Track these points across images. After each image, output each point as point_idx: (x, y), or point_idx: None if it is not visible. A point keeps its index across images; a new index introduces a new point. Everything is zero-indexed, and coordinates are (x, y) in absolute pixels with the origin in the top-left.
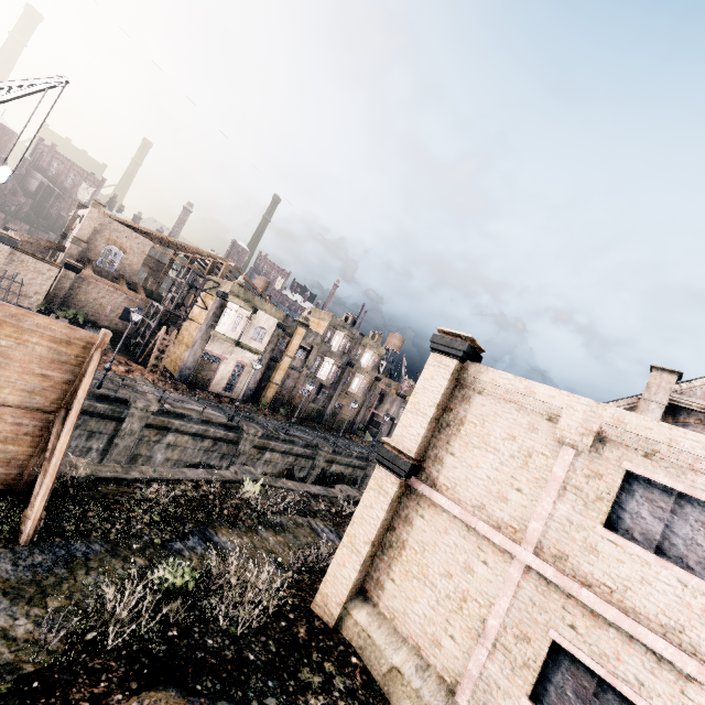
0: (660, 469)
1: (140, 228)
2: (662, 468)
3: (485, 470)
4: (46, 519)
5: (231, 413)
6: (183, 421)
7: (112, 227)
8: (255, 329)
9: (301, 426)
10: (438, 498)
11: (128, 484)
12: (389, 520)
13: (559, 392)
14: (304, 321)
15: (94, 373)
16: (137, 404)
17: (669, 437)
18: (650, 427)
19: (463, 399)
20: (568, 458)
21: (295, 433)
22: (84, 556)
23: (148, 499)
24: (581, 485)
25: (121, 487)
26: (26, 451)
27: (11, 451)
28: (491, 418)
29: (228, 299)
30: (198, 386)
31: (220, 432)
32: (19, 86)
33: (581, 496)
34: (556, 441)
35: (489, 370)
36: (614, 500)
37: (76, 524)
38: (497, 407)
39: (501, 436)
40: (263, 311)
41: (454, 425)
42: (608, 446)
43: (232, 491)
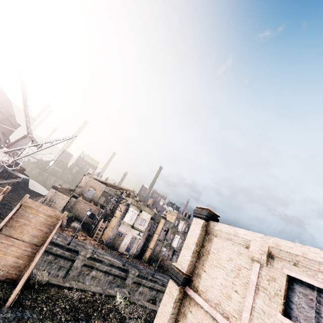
0: (303, 272)
1: (102, 181)
2: (304, 272)
3: (219, 280)
4: (20, 297)
5: (124, 261)
6: (100, 263)
7: (92, 181)
8: (140, 220)
9: (163, 274)
10: (198, 298)
11: (62, 289)
12: (175, 315)
13: (248, 232)
14: (164, 215)
15: (57, 229)
16: (81, 253)
17: (301, 252)
18: (291, 247)
19: (209, 240)
20: (257, 269)
21: (158, 277)
22: (27, 319)
23: (66, 295)
24: (265, 286)
25: (59, 289)
26: (25, 263)
27: (20, 262)
28: (221, 249)
29: (129, 206)
30: (114, 248)
31: (117, 271)
32: (63, 139)
33: (266, 293)
34: (250, 259)
35: (218, 224)
36: (285, 295)
37: (31, 302)
38: (223, 242)
39: (226, 259)
40: (145, 211)
41: (205, 255)
42: (275, 260)
43: (111, 301)
